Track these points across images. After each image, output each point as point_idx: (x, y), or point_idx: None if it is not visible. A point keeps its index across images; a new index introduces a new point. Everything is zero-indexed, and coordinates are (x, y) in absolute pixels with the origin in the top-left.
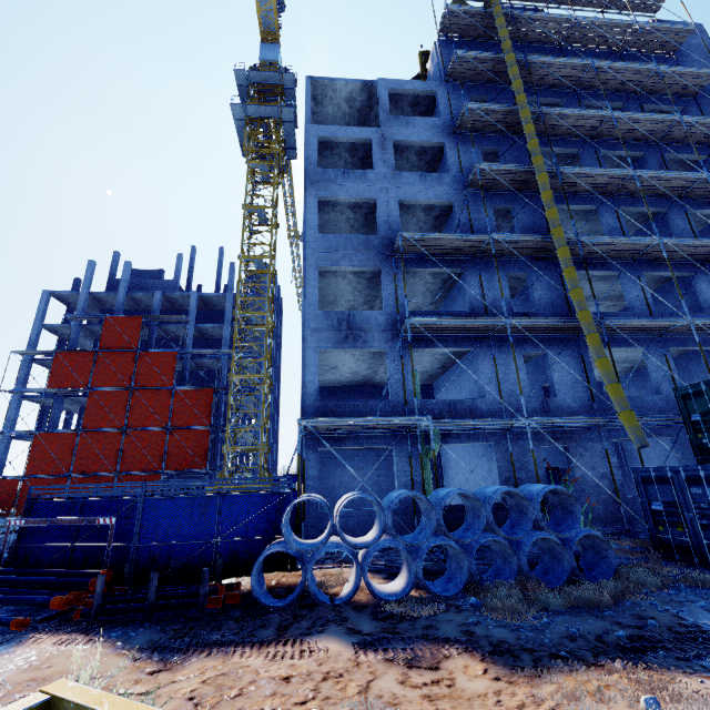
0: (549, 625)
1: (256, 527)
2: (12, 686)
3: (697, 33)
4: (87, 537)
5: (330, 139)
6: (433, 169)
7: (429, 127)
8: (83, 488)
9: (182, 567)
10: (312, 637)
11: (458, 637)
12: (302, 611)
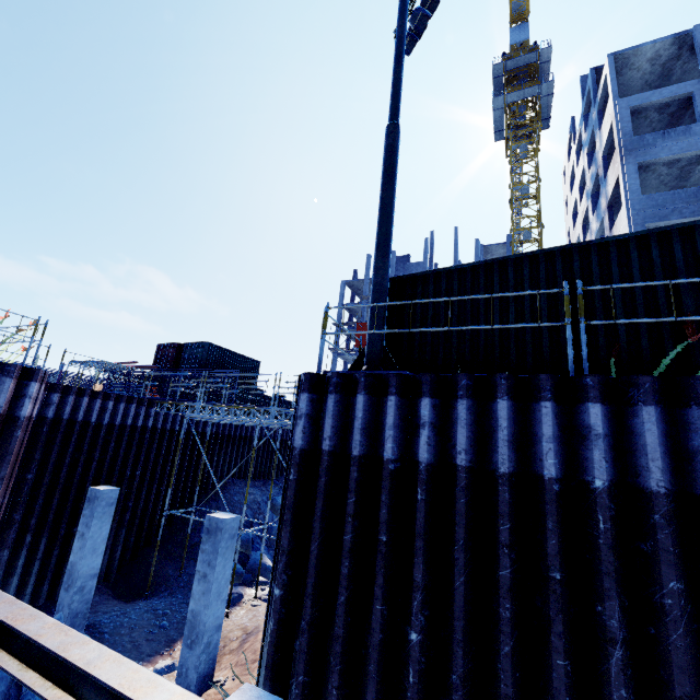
0: None
1: None
2: None
3: None
4: None
5: (641, 106)
6: None
7: None
8: None
9: None
10: None
11: None
12: None
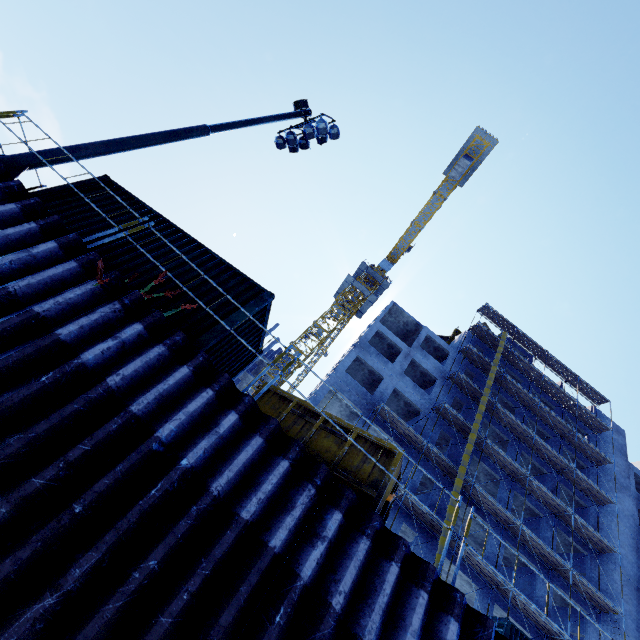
0: None
1: None
2: None
3: (619, 433)
4: None
5: (383, 334)
6: (425, 386)
7: (435, 366)
8: None
9: None
10: None
11: None
12: None
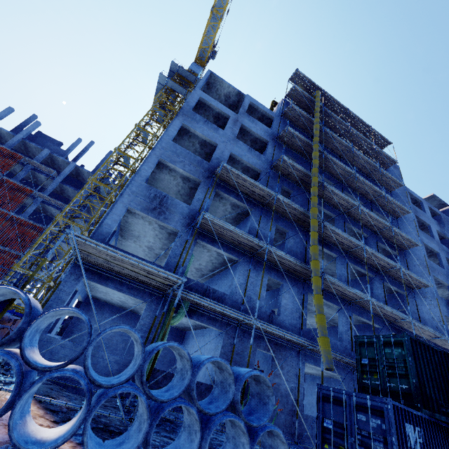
0: None
1: None
2: None
3: (396, 168)
4: None
5: (206, 102)
6: None
7: (264, 130)
8: None
9: None
10: None
11: None
12: None
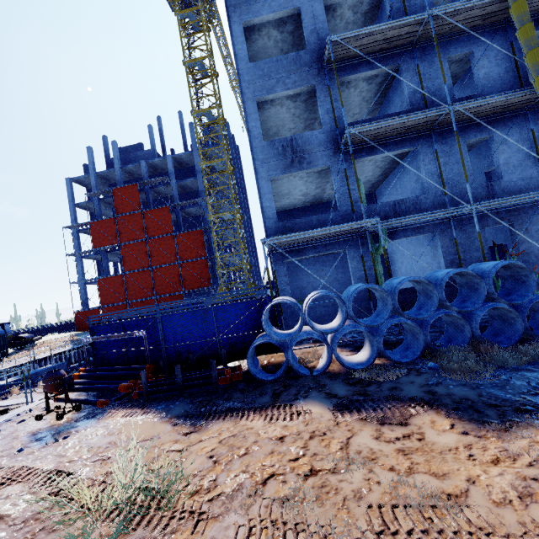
0: (509, 381)
1: (245, 326)
2: (97, 448)
3: None
4: (132, 345)
5: None
6: None
7: None
8: (138, 309)
9: (199, 358)
10: (298, 402)
11: (422, 396)
12: (289, 382)
